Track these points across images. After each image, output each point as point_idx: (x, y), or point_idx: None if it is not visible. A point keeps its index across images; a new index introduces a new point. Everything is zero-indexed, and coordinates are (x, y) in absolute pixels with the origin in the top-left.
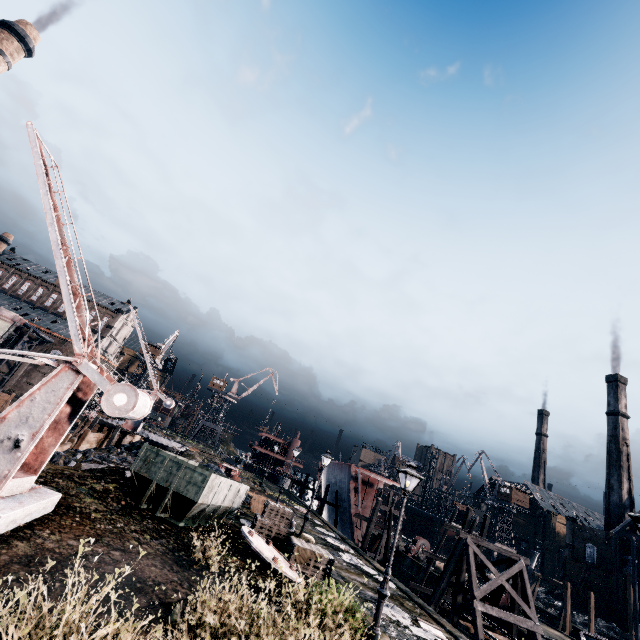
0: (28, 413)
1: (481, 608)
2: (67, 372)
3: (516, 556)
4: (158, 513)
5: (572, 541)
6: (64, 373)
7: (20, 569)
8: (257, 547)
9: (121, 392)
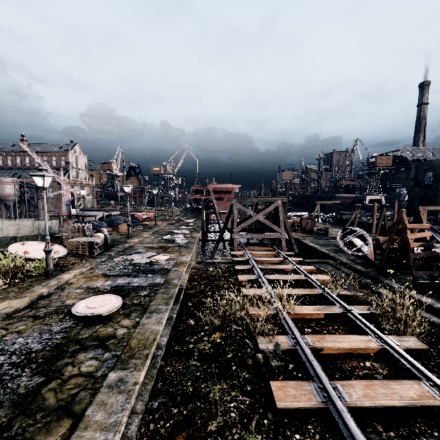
0: None
1: (238, 237)
2: None
3: (275, 200)
4: None
5: (415, 175)
6: None
7: None
8: (9, 250)
9: None
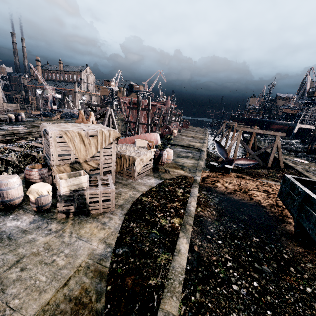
0: None
1: None
2: None
3: (106, 106)
4: None
5: None
6: None
7: None
8: None
9: None
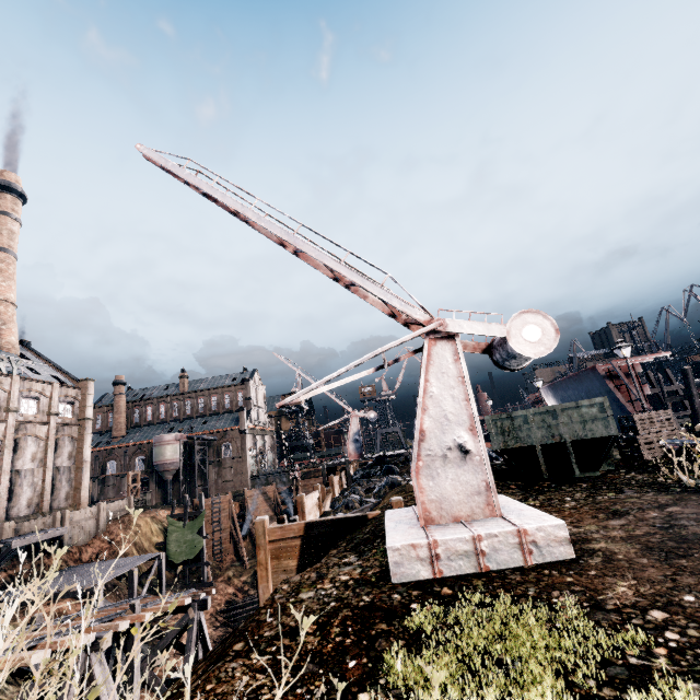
0: (441, 412)
1: None
2: (436, 345)
3: None
4: (577, 471)
5: None
6: (434, 349)
7: (693, 562)
8: None
9: (523, 325)
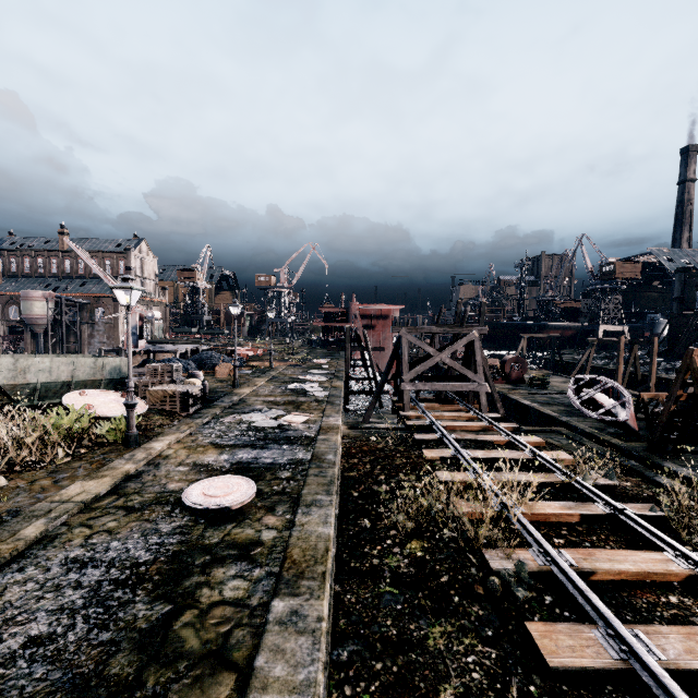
0: None
1: (410, 388)
2: None
3: (468, 330)
4: None
5: (681, 294)
6: None
7: None
8: (64, 402)
9: None
